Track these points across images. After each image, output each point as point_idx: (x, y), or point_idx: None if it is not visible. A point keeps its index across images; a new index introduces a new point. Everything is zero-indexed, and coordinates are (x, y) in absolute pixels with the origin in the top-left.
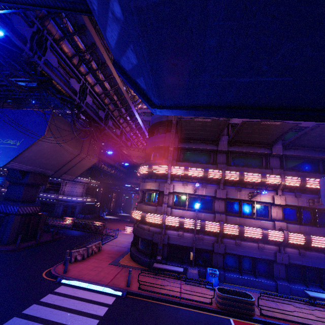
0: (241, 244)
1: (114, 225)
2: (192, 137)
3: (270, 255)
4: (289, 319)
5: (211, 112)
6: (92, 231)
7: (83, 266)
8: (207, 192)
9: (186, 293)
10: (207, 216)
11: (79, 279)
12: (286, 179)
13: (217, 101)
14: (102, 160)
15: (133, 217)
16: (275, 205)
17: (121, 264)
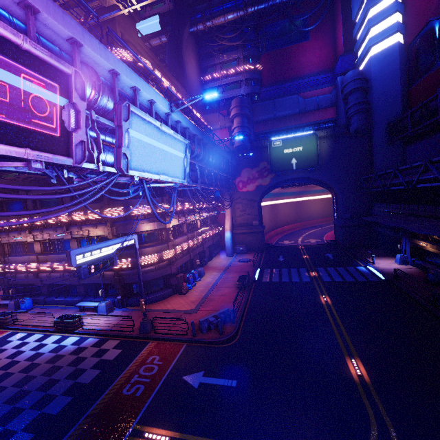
0: (51, 276)
1: None
2: None
3: (69, 280)
4: (31, 324)
5: None
6: None
7: None
8: (23, 239)
9: None
10: (27, 258)
11: None
12: (59, 217)
13: None
14: None
15: None
16: (72, 239)
17: None
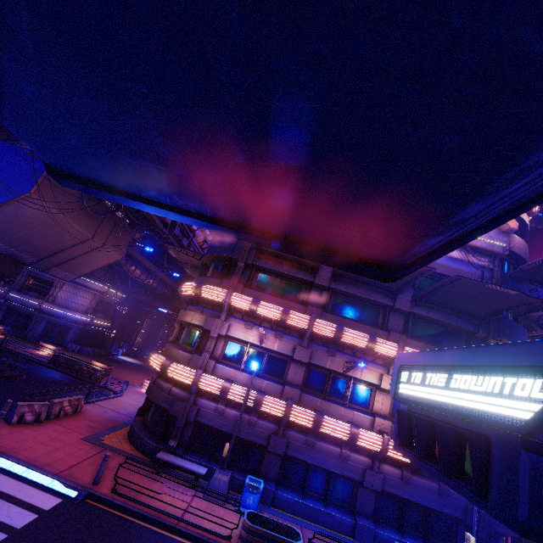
0: (315, 445)
1: (128, 374)
2: (278, 253)
3: (357, 472)
4: None
5: (131, 201)
6: (82, 377)
7: (30, 434)
8: (281, 347)
9: (192, 512)
10: (271, 386)
11: (9, 455)
12: (405, 350)
13: (128, 185)
14: (135, 259)
15: (150, 364)
16: (382, 391)
17: (103, 443)
